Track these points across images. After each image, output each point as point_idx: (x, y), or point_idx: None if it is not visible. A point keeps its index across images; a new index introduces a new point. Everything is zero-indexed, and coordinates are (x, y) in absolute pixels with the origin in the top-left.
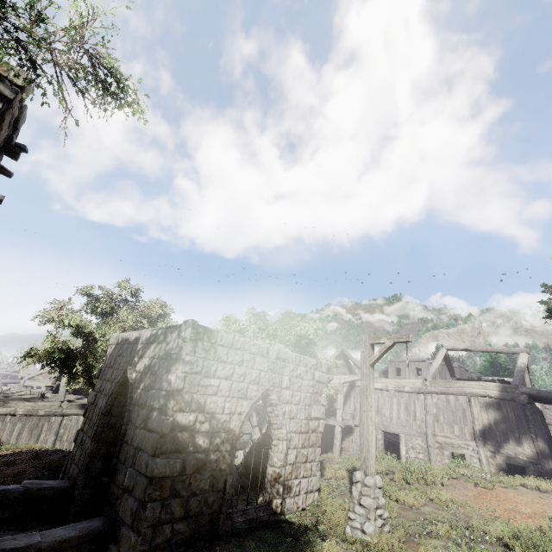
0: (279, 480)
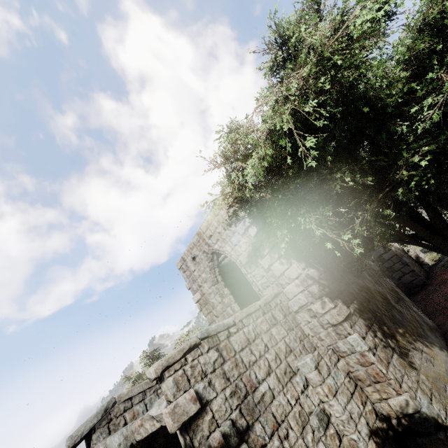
0: (418, 257)
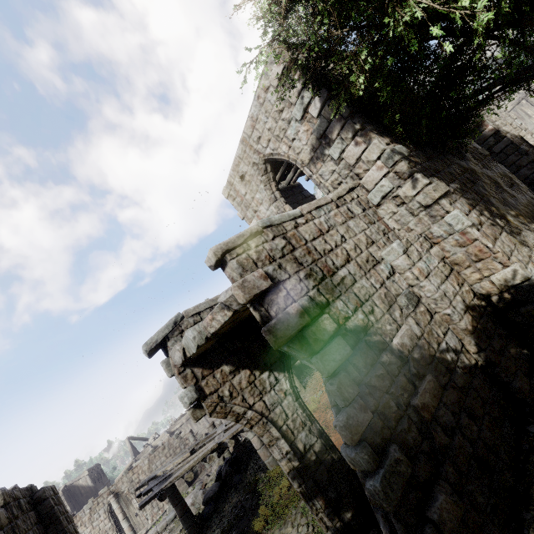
0: None
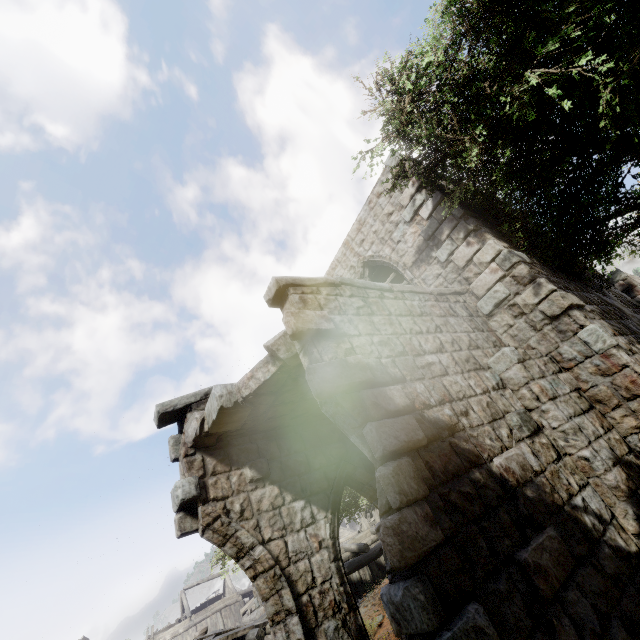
0: None
